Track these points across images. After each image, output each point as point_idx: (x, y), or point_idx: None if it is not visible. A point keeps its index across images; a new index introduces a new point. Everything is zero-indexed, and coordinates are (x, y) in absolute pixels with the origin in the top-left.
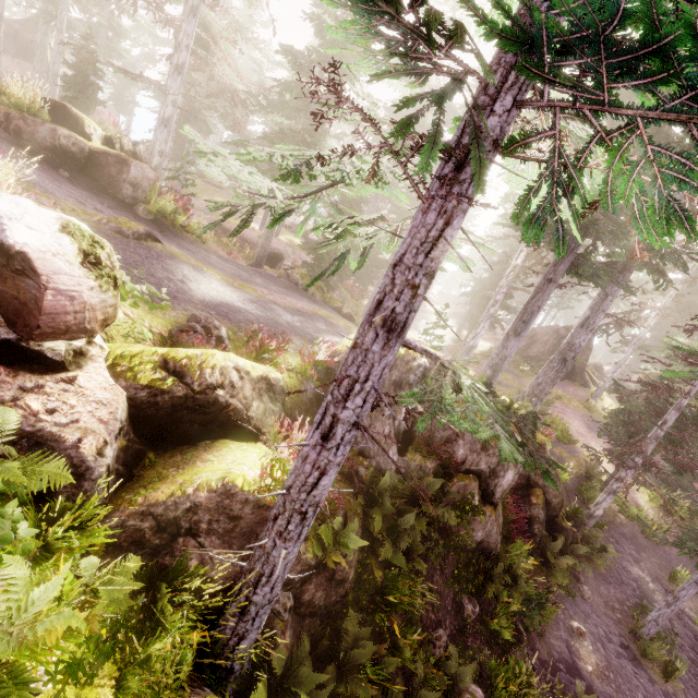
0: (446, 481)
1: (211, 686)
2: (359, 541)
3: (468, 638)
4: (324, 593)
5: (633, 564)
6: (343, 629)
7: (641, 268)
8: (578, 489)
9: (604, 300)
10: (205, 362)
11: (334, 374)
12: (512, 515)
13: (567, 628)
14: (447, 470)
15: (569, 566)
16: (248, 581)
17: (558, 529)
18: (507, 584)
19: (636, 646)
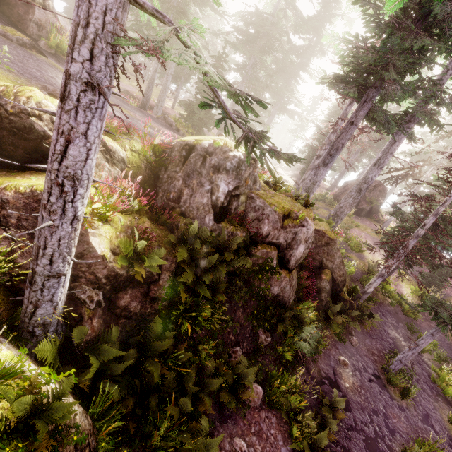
0: (252, 246)
1: (10, 341)
2: (160, 261)
3: (260, 357)
4: (140, 305)
5: (392, 329)
6: (147, 327)
7: (422, 117)
8: (360, 279)
9: (393, 145)
10: (21, 92)
11: (167, 157)
12: (305, 283)
13: (336, 360)
14: (255, 241)
15: (344, 323)
16: (32, 256)
17: (341, 300)
18: (295, 326)
19: (384, 376)
